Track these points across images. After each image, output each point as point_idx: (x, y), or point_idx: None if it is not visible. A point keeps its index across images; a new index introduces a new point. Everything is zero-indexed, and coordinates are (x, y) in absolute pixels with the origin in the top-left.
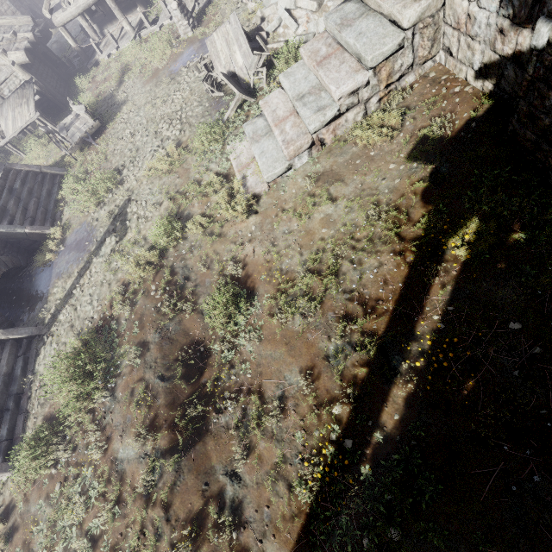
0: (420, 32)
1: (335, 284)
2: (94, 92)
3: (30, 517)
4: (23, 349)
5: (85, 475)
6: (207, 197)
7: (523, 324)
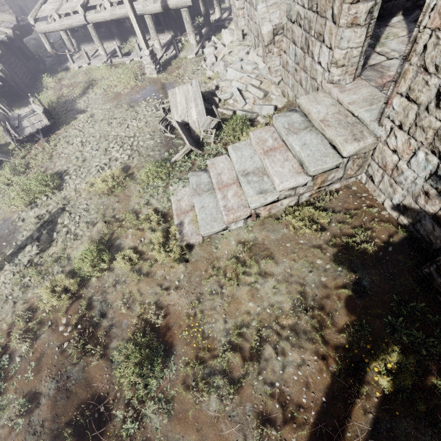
0: (353, 160)
1: (257, 370)
2: (57, 92)
3: None
4: None
5: None
6: (142, 232)
7: None
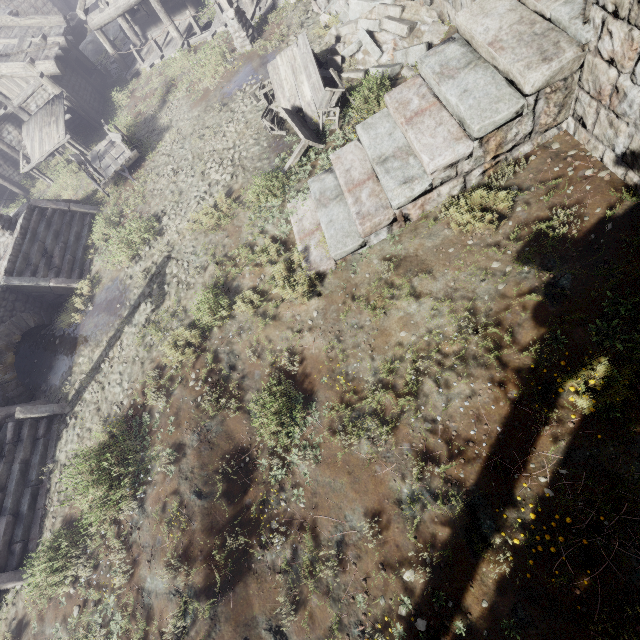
0: (546, 97)
1: (414, 407)
2: (133, 111)
3: (45, 639)
4: (43, 431)
5: (107, 603)
6: (261, 268)
7: None
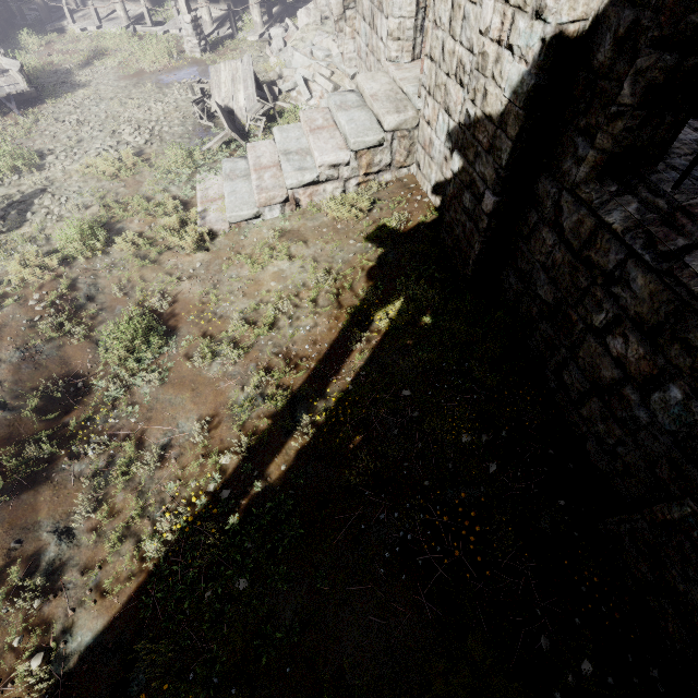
0: (398, 139)
1: (267, 336)
2: (43, 58)
3: None
4: None
5: None
6: (153, 218)
7: (412, 392)
